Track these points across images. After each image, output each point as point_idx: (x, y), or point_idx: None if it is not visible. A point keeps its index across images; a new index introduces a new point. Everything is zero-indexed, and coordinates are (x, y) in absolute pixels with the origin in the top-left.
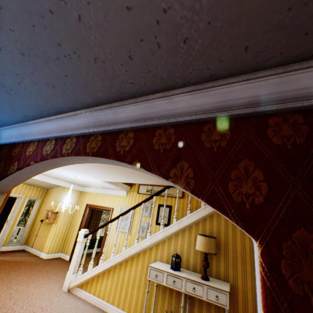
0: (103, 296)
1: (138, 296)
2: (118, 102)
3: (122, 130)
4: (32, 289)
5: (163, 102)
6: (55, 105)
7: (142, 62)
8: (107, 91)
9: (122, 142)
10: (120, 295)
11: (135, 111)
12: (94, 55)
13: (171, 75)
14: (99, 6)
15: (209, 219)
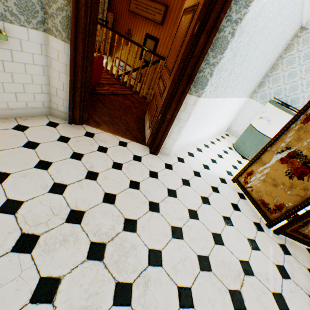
0: None
1: None
2: None
3: None
4: None
5: None
6: None
7: None
8: None
9: None
10: None
11: None
12: None
13: None
14: None
15: None
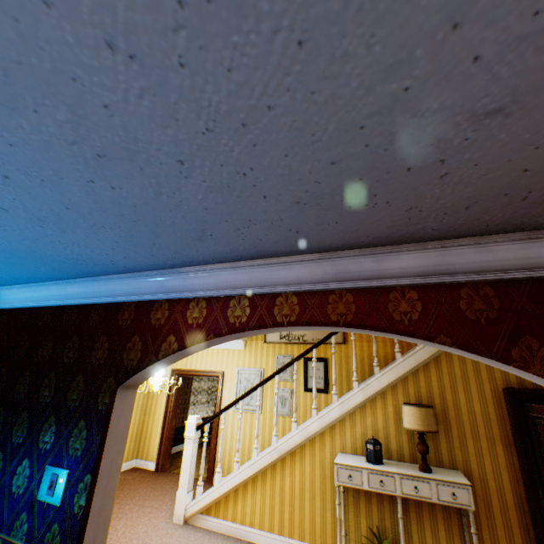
0: (251, 521)
1: (314, 512)
2: (384, 246)
3: (392, 286)
4: (123, 530)
5: (471, 251)
6: (266, 250)
7: (478, 212)
8: (382, 236)
9: (399, 305)
10: (282, 515)
11: (417, 260)
12: (415, 205)
13: (506, 222)
14: (487, 167)
15: (412, 378)
